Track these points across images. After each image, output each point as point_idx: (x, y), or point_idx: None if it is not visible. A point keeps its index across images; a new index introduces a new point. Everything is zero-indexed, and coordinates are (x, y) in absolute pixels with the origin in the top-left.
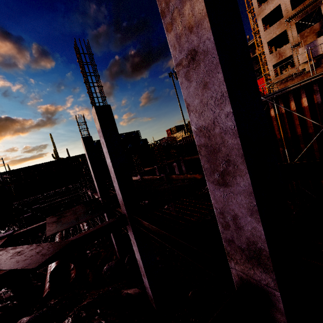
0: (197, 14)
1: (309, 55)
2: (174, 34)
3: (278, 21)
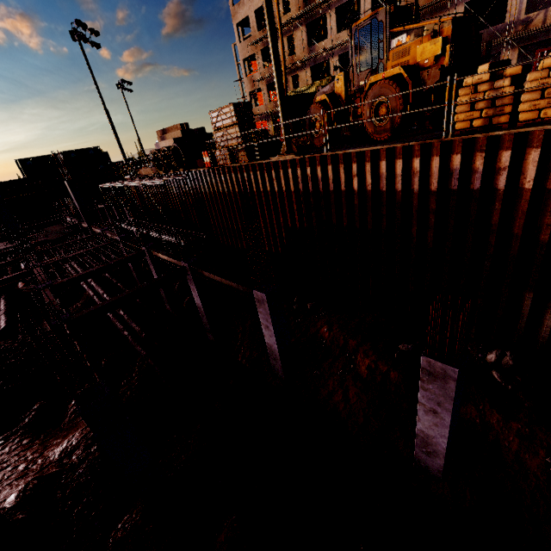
0: None
1: None
2: None
3: (249, 39)
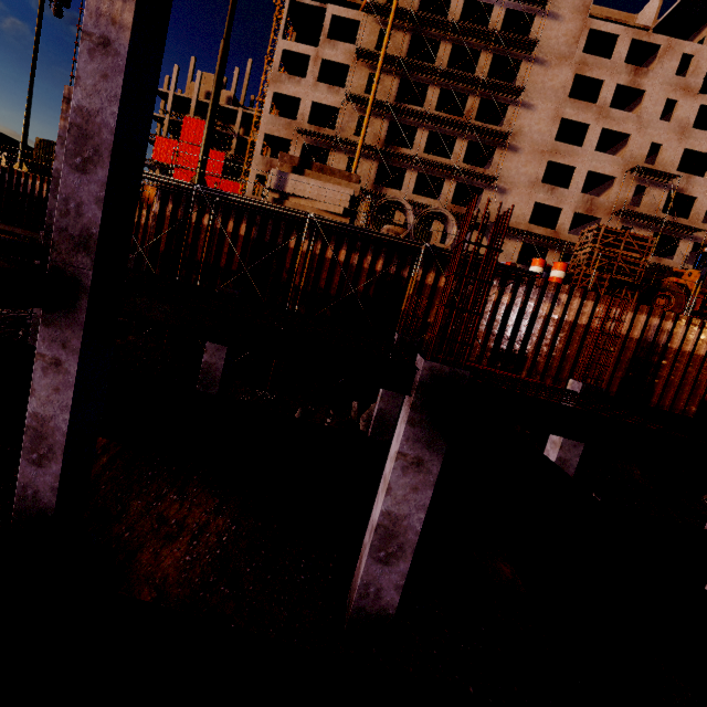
0: (124, 20)
1: (277, 185)
2: (97, 6)
3: (290, 120)
